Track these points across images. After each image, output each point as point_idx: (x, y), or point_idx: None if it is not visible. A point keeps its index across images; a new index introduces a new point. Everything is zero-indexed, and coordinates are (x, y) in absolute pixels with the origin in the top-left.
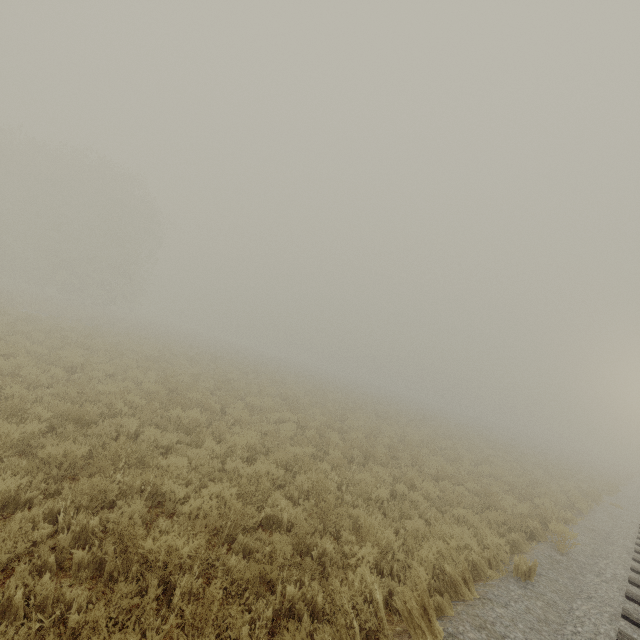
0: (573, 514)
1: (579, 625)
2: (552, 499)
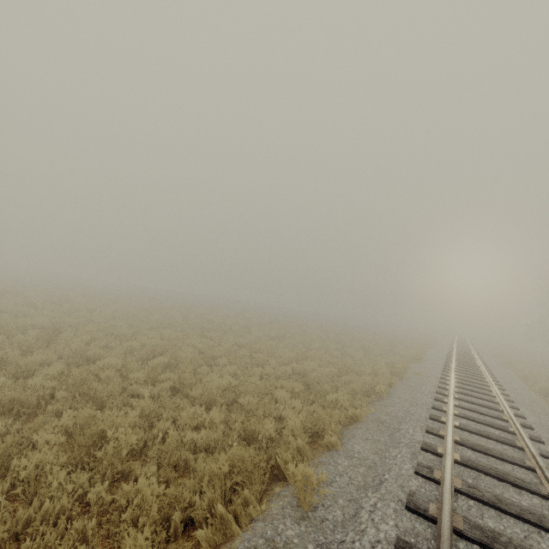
0: (373, 400)
1: None
2: (353, 387)
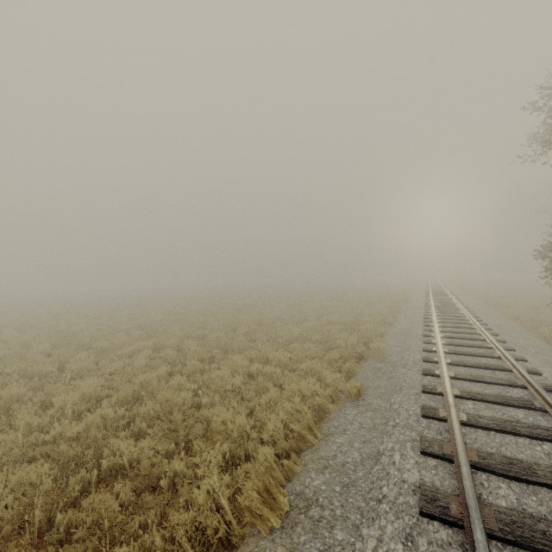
0: (386, 326)
1: (397, 417)
2: (372, 322)
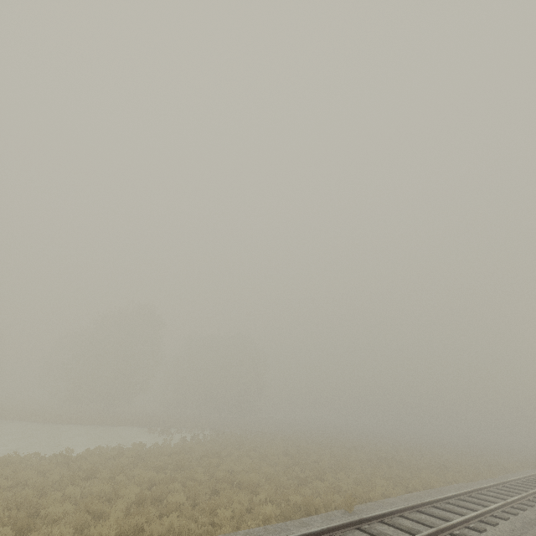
0: None
1: None
2: None
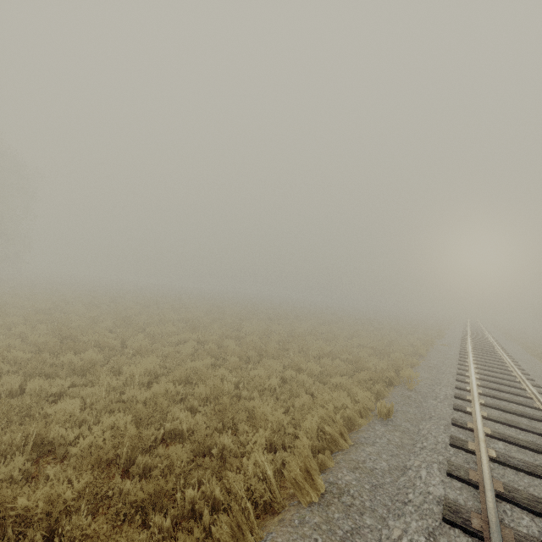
0: (417, 358)
1: (425, 441)
2: (403, 352)
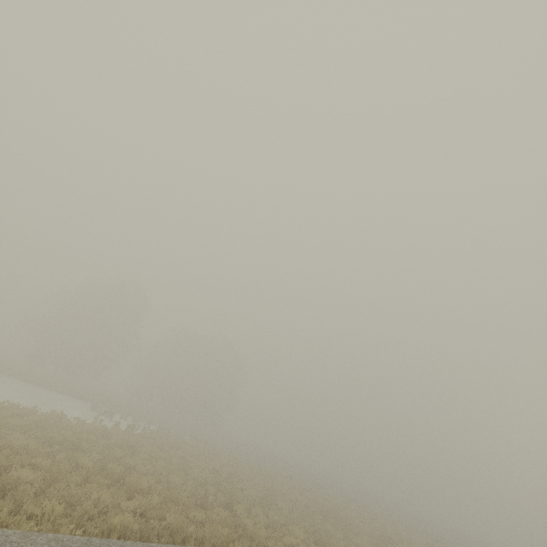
0: None
1: None
2: None
